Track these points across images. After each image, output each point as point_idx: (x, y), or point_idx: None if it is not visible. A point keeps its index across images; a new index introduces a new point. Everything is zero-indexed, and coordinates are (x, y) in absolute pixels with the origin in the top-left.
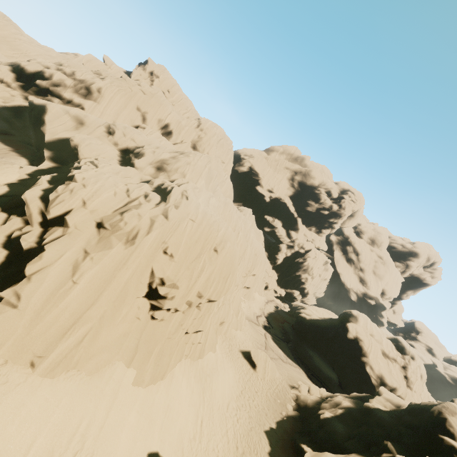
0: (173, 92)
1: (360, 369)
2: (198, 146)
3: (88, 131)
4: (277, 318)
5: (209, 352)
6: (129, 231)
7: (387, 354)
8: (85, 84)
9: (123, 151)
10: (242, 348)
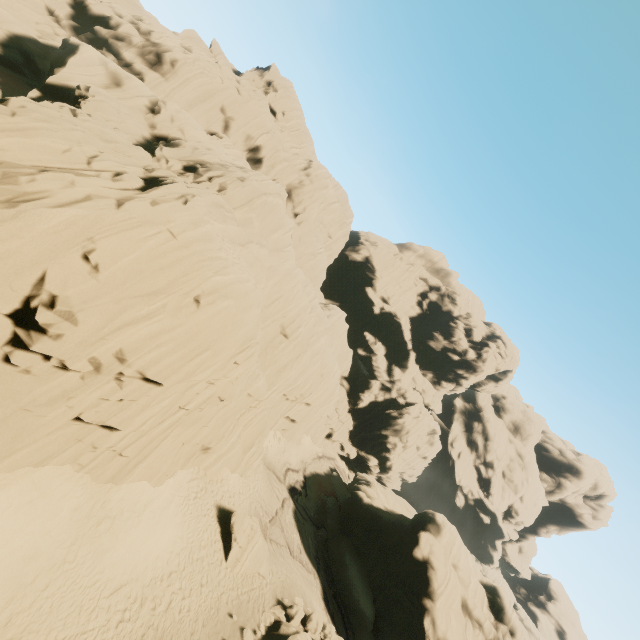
0: (290, 116)
1: (416, 618)
2: (295, 194)
3: (120, 95)
4: (323, 485)
5: (143, 481)
6: (28, 192)
7: (470, 609)
8: (157, 49)
9: (159, 138)
10: (225, 502)
